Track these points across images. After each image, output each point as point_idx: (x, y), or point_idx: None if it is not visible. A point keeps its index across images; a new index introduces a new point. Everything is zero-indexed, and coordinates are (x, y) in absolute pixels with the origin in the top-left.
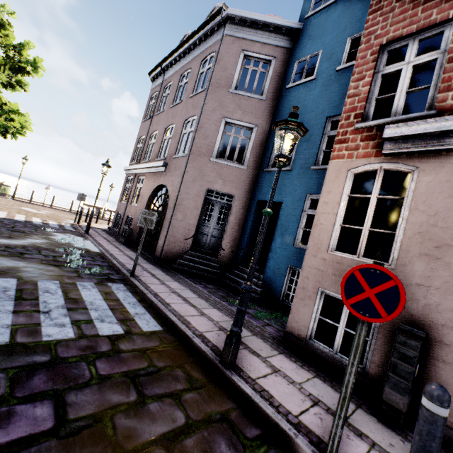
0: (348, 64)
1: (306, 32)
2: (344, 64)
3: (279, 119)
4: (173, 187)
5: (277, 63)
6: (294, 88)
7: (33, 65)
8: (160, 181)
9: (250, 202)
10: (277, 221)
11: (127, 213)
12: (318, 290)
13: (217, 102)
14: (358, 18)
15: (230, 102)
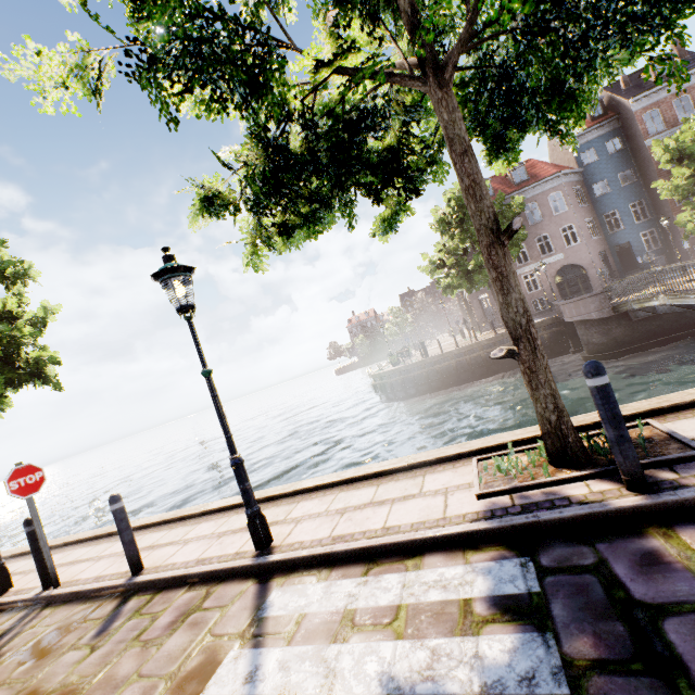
0: (626, 185)
1: (588, 172)
2: (622, 184)
3: (600, 211)
4: (582, 261)
5: (583, 188)
6: (599, 197)
7: None
8: (562, 265)
9: (610, 250)
10: (632, 249)
11: (530, 300)
12: (692, 247)
13: (579, 214)
14: (617, 167)
15: (582, 212)
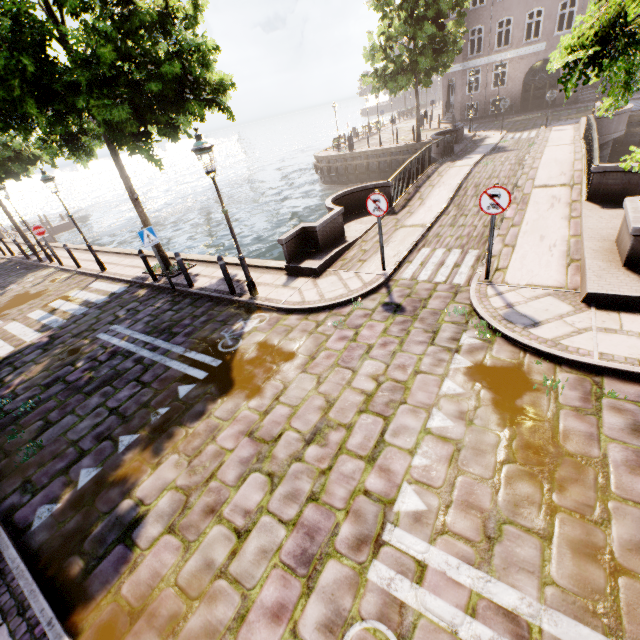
0: None
1: None
2: None
3: None
4: None
5: None
6: None
7: None
8: (539, 59)
9: None
10: None
11: (490, 98)
12: None
13: None
14: None
15: None
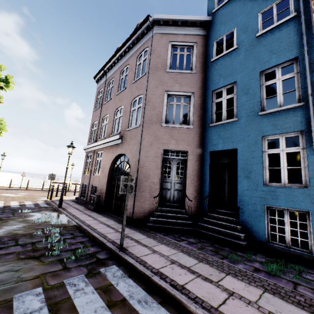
0: (267, 29)
1: (217, 21)
2: (261, 31)
3: (211, 84)
4: (132, 154)
5: (198, 46)
6: (218, 59)
7: (5, 81)
8: (118, 151)
9: (203, 154)
10: (237, 165)
11: (92, 183)
12: None
13: (158, 80)
14: None
15: (168, 79)
